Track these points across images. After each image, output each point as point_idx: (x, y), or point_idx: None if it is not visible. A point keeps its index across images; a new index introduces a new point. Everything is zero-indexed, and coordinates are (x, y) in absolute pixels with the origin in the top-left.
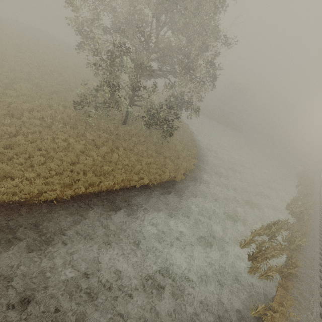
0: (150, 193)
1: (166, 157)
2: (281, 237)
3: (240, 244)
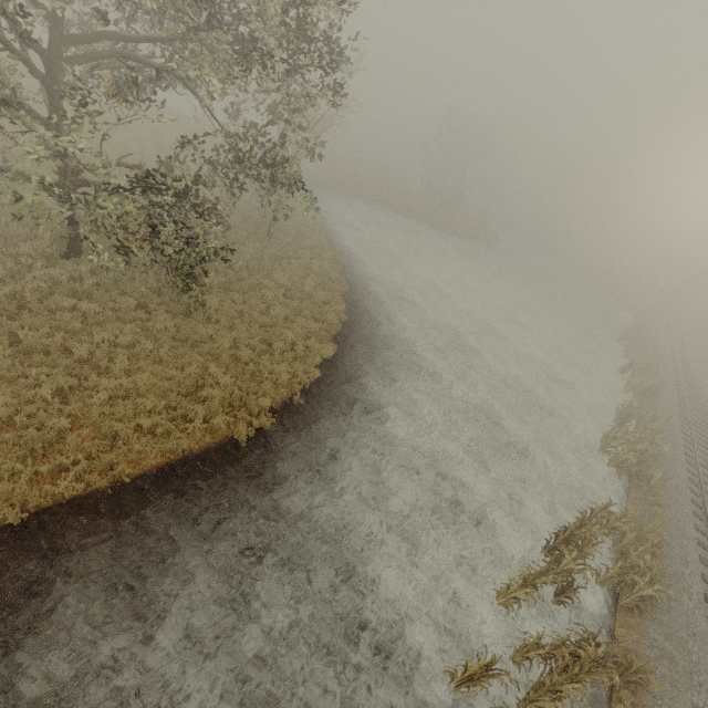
0: (85, 535)
1: (220, 353)
2: (593, 569)
3: (451, 675)
